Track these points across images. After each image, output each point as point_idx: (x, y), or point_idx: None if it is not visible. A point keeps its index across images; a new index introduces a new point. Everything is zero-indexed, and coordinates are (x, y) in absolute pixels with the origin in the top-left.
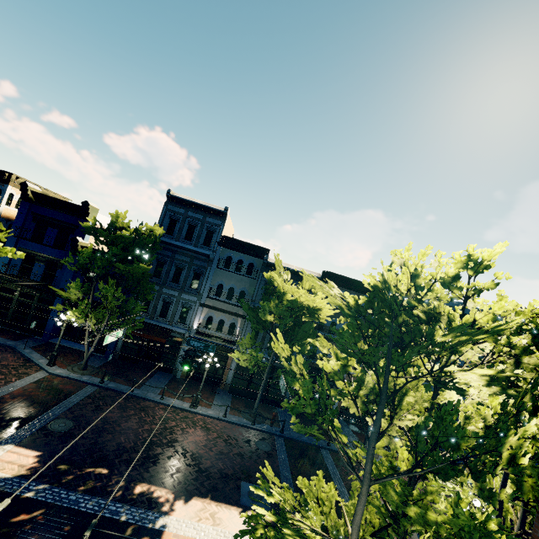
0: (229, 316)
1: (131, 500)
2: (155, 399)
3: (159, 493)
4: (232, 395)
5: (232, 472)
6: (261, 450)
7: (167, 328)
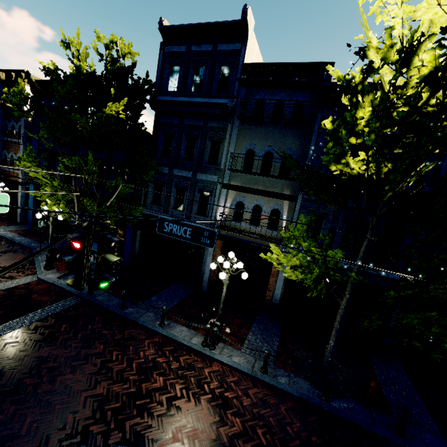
0: (268, 199)
1: None
2: (150, 325)
3: None
4: (283, 323)
5: None
6: None
7: None
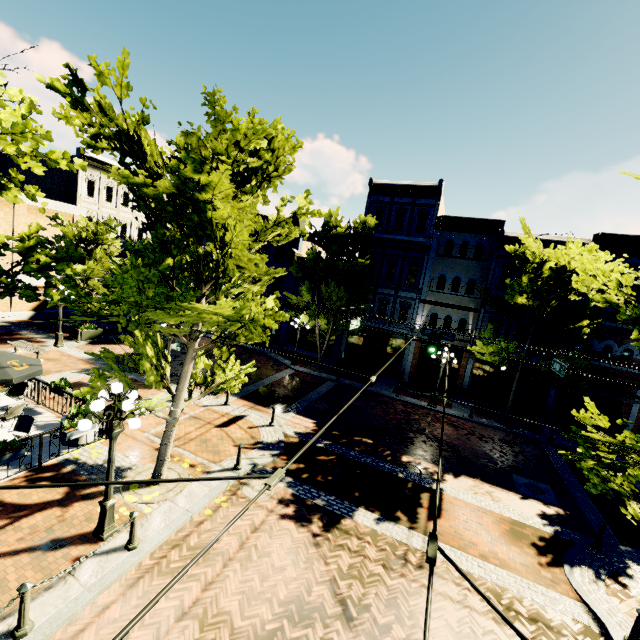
0: (457, 311)
1: (402, 465)
2: (390, 396)
3: (425, 465)
4: (472, 401)
5: (498, 464)
6: (527, 452)
7: (387, 330)
